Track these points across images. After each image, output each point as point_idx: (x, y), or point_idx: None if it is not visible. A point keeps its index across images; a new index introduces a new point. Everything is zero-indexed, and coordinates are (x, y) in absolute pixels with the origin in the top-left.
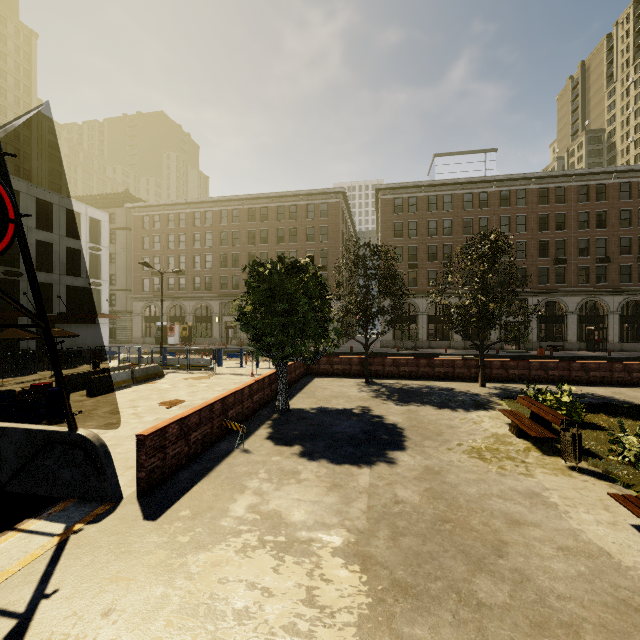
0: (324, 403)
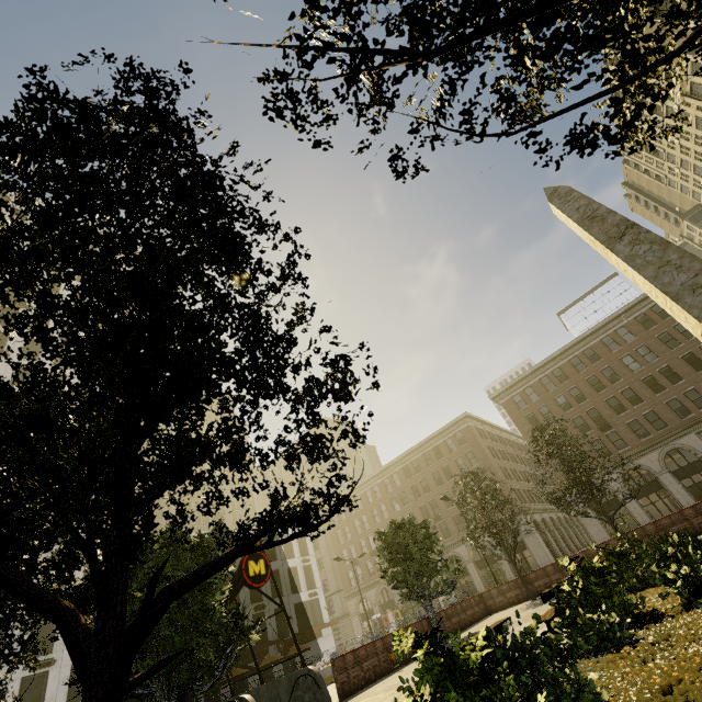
0: (477, 629)
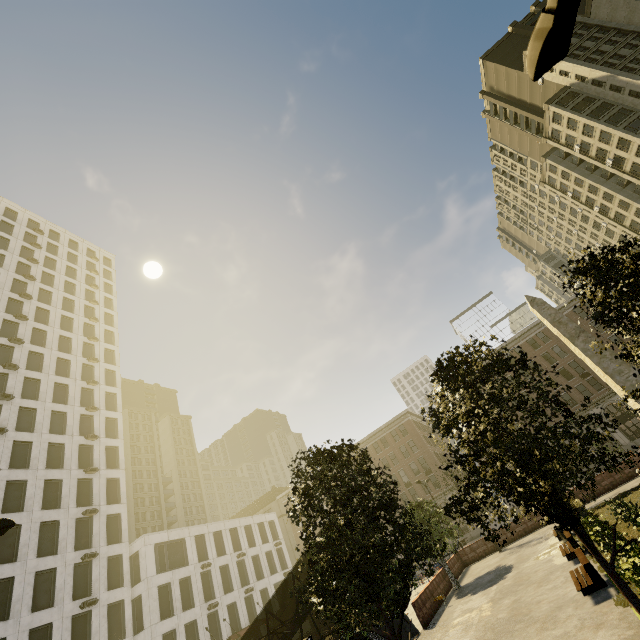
0: (477, 575)
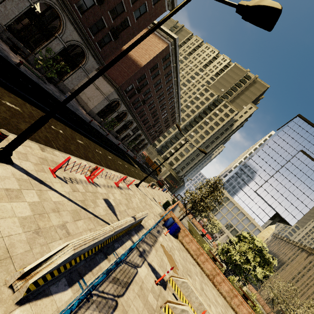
0: None
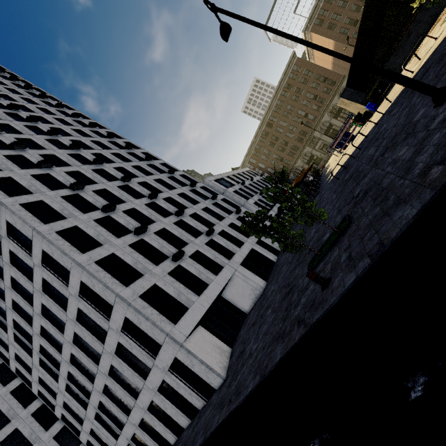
0: None
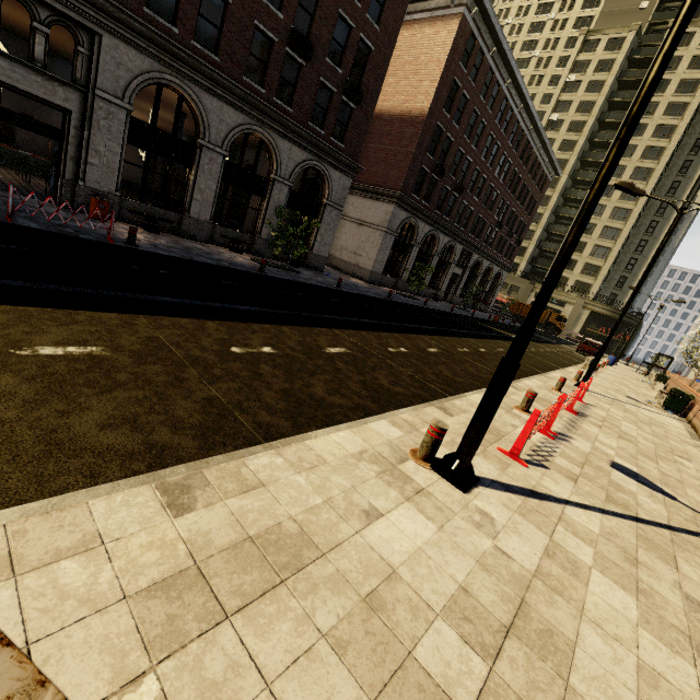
0: None
